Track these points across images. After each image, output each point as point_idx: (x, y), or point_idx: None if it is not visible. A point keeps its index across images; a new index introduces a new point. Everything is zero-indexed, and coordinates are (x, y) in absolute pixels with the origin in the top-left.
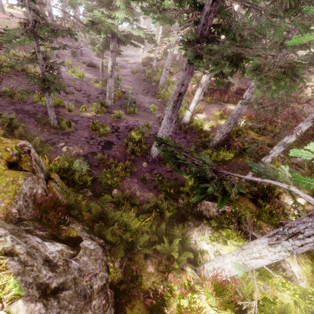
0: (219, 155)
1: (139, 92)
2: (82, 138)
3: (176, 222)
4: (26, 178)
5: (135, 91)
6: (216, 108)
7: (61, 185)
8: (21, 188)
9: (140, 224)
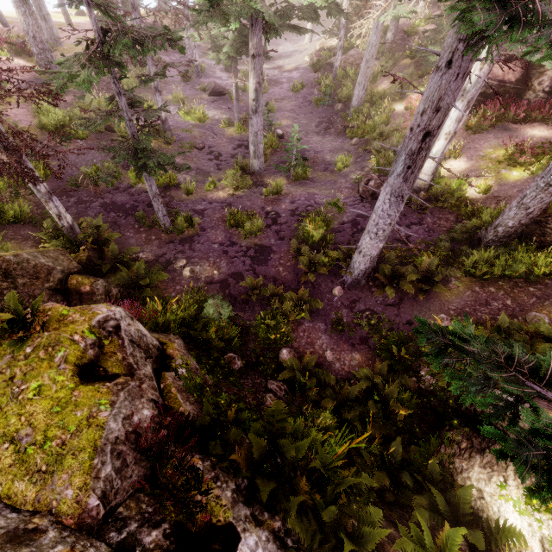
0: (516, 263)
1: (310, 130)
2: (214, 245)
3: (420, 424)
4: (114, 400)
5: (302, 129)
6: (495, 141)
7: (185, 374)
8: (106, 430)
9: (343, 433)
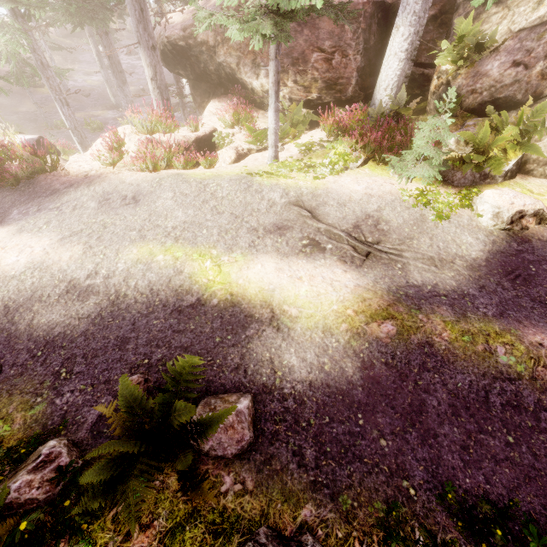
0: None
1: None
2: None
3: None
4: None
5: None
6: None
7: None
8: None
9: None
